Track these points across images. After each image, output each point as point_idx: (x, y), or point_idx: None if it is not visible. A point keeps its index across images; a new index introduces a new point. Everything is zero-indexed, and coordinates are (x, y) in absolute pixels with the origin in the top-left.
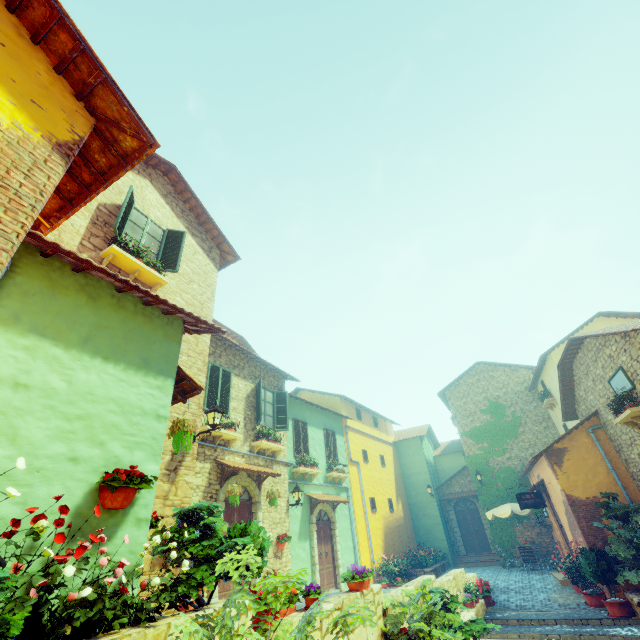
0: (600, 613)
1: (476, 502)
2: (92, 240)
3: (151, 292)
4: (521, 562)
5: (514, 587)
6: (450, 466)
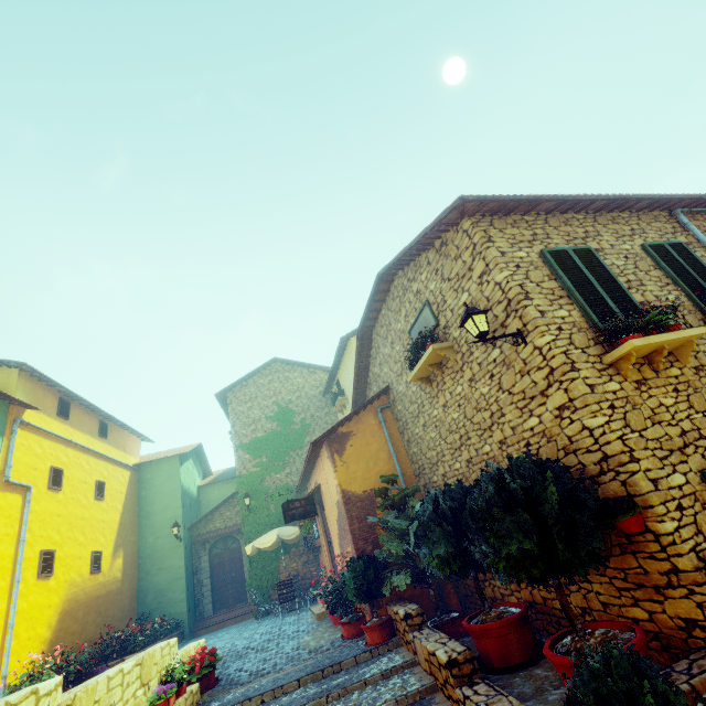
0: (357, 646)
1: (241, 538)
2: None
3: None
4: (279, 604)
5: (258, 643)
6: (219, 498)
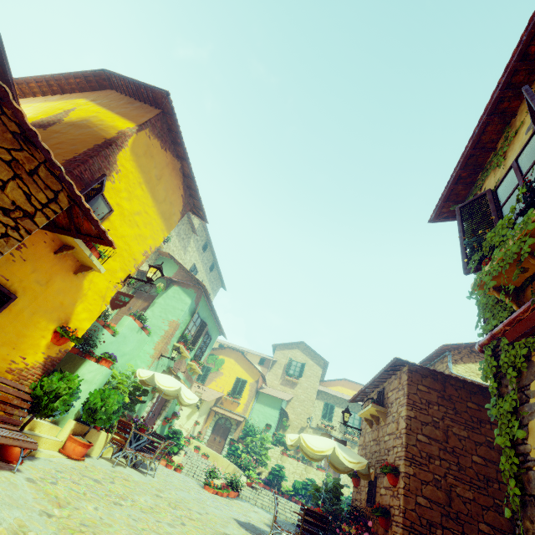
0: None
1: None
2: (283, 375)
3: (272, 395)
4: None
5: None
6: None
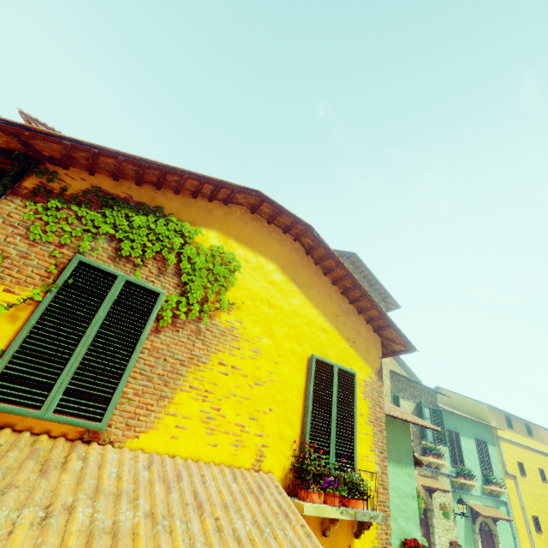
0: None
1: None
2: None
3: (403, 418)
4: None
5: None
6: None
